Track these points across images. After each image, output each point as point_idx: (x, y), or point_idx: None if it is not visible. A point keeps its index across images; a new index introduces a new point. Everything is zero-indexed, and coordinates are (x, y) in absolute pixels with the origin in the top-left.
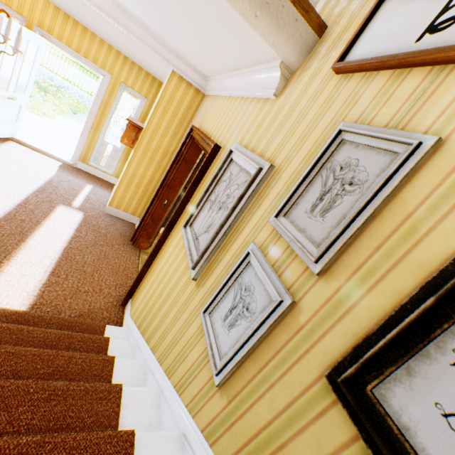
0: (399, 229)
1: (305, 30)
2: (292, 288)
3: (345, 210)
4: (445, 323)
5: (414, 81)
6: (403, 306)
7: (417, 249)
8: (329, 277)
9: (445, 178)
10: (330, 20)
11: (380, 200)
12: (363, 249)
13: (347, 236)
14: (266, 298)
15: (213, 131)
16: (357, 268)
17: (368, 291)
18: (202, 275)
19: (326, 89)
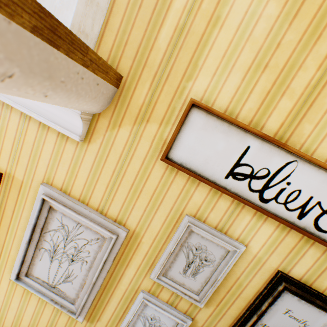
0: (235, 284)
1: (106, 87)
2: (188, 312)
3: (207, 274)
4: (258, 319)
5: (226, 202)
6: (245, 316)
7: (243, 292)
8: (208, 305)
9: (249, 264)
10: (122, 66)
11: (226, 274)
12: (221, 292)
13: (214, 290)
14: (172, 321)
15: None
16: (221, 300)
17: (228, 308)
18: (91, 314)
19: (156, 170)
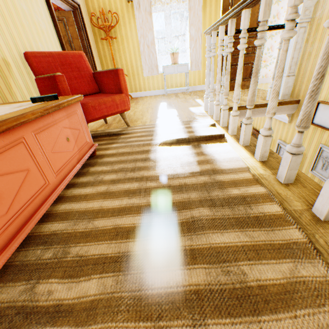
0: None
1: (291, 106)
2: None
3: None
4: None
5: None
6: None
7: None
8: None
9: None
10: (299, 97)
11: None
12: None
13: None
14: None
15: (258, 127)
16: None
17: None
18: None
19: (310, 128)
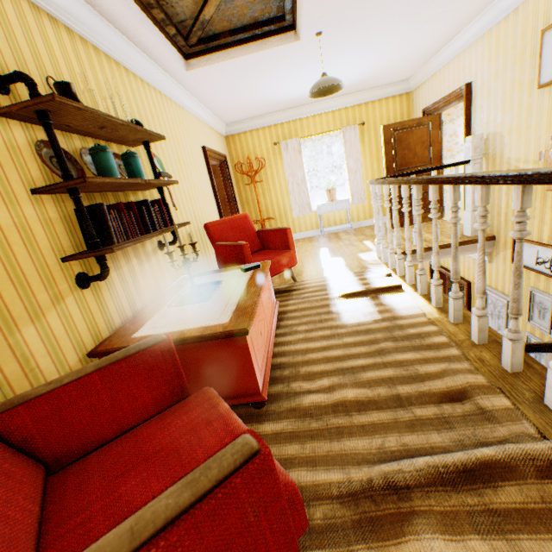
0: None
1: (486, 243)
2: None
3: (547, 317)
4: None
5: (542, 277)
6: None
7: None
8: None
9: None
10: (493, 232)
11: None
12: None
13: None
14: None
15: None
16: None
17: None
18: None
19: None
